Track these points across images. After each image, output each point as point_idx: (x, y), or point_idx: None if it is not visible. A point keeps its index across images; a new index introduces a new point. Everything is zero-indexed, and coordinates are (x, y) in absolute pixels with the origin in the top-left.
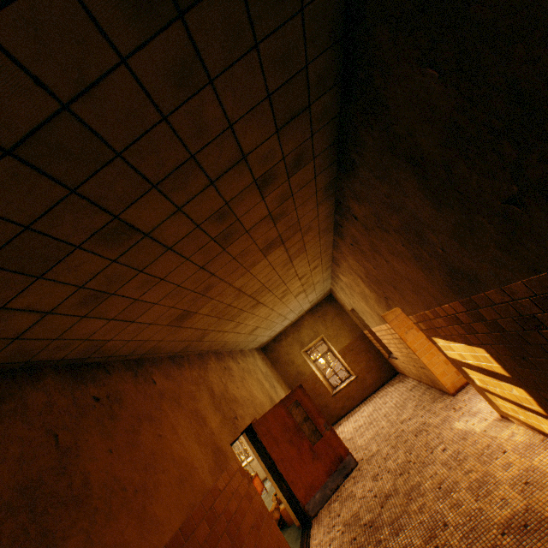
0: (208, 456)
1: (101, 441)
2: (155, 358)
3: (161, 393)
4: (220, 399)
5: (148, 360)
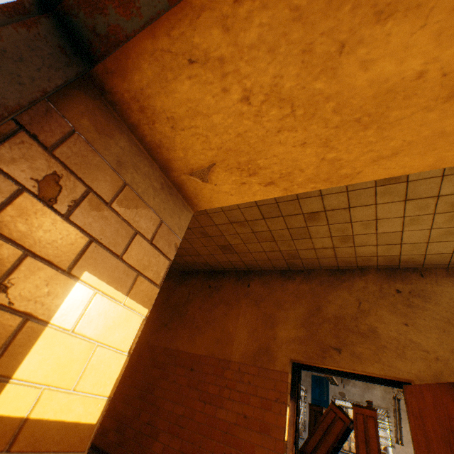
0: (250, 346)
1: (199, 302)
2: (263, 270)
3: (247, 293)
4: (324, 320)
5: (256, 271)
